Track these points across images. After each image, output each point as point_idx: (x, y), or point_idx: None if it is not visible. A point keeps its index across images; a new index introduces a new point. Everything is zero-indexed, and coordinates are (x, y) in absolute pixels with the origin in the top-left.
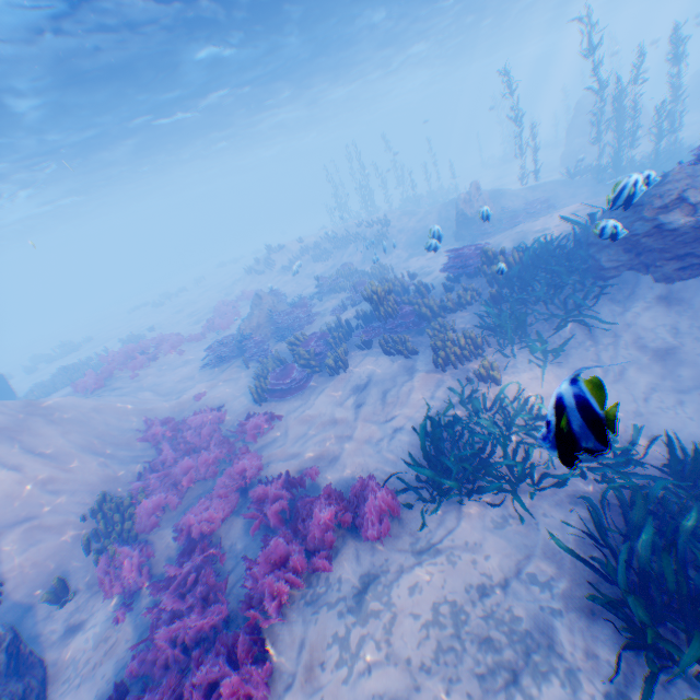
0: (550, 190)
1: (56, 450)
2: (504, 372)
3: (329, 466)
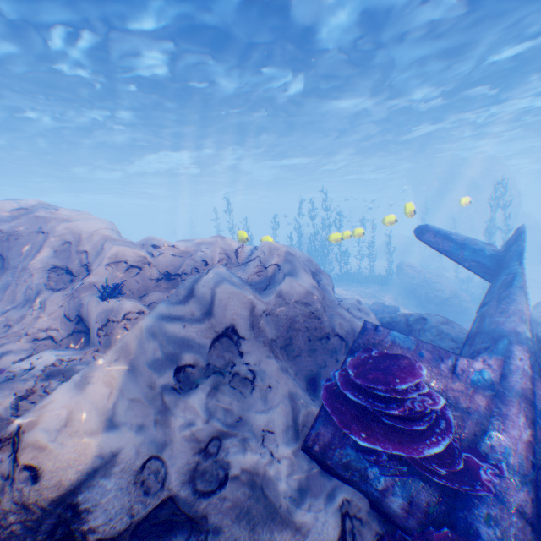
0: None
1: None
2: None
3: None
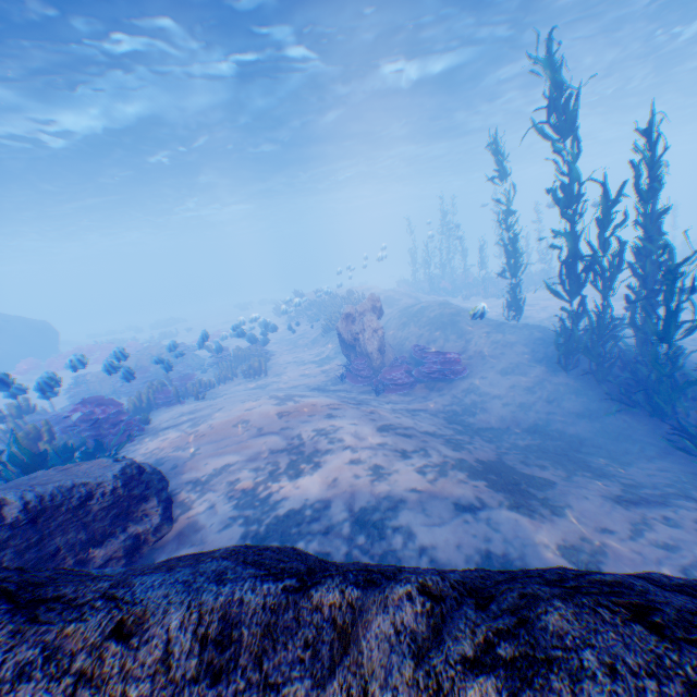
0: (504, 344)
1: None
2: None
3: None
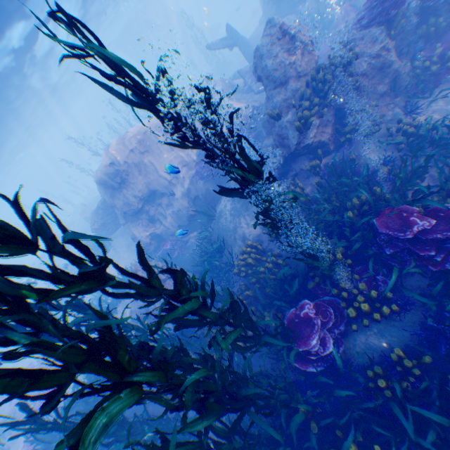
0: None
1: None
2: None
3: None
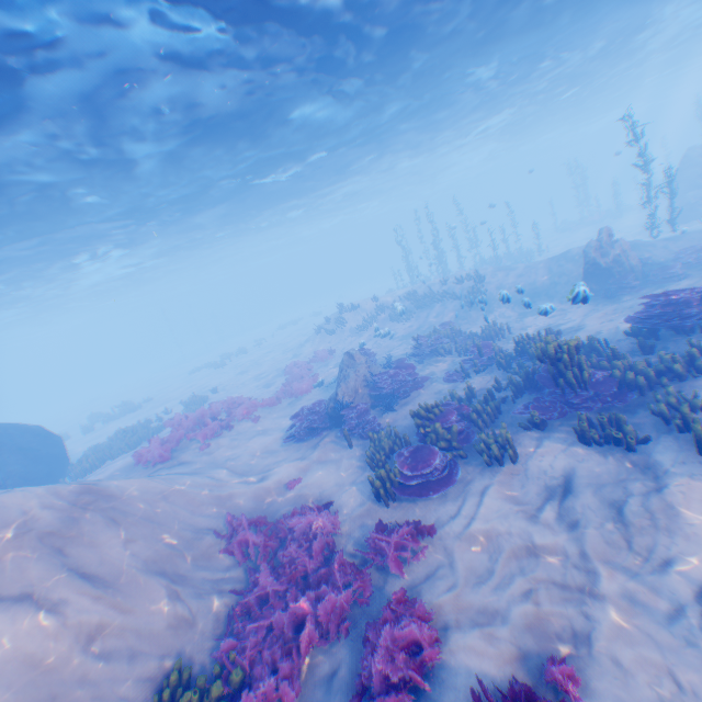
0: (699, 238)
1: (112, 571)
2: None
3: (591, 664)
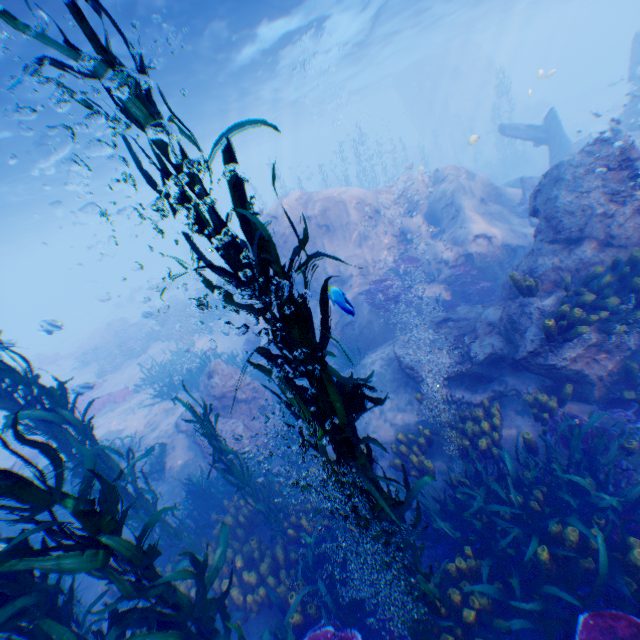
0: None
1: None
2: (199, 341)
3: None
